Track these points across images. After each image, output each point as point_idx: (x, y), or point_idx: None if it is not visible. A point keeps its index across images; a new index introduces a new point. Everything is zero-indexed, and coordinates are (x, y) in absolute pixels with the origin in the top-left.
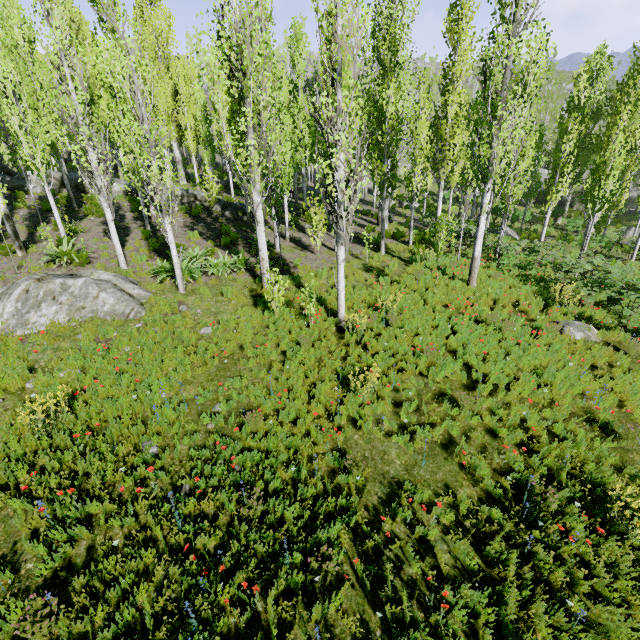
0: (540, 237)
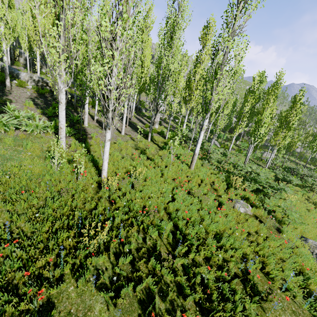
0: (229, 148)
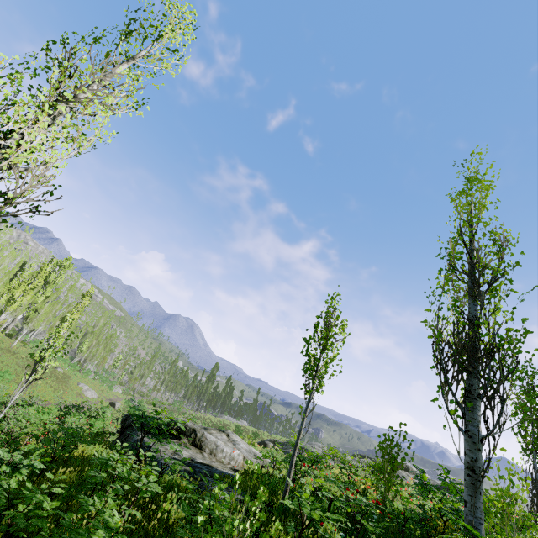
0: None
